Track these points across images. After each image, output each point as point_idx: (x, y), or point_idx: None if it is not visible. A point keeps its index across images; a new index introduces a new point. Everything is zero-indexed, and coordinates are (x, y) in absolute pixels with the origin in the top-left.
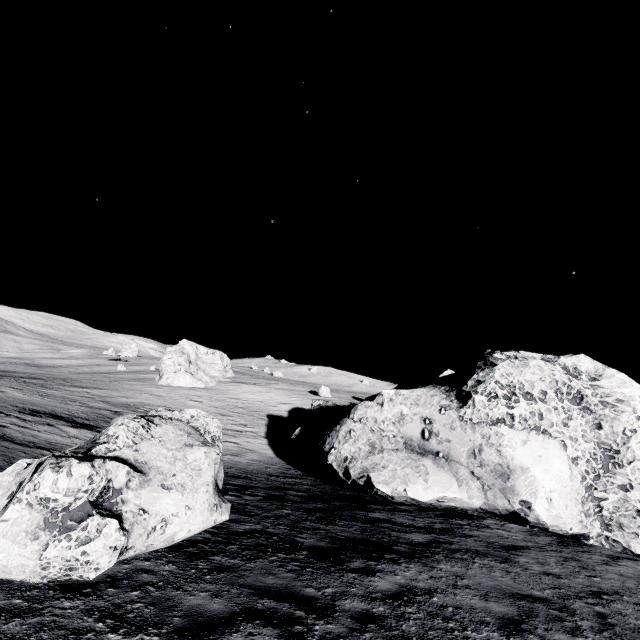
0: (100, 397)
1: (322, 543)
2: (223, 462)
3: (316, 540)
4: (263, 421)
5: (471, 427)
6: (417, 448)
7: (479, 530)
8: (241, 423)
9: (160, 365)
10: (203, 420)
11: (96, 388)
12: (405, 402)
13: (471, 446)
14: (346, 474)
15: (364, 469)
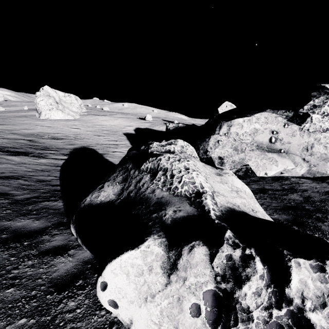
0: (7, 131)
1: (284, 216)
2: None
3: (277, 214)
4: (124, 137)
5: (307, 134)
6: (266, 148)
7: (301, 185)
8: (113, 140)
9: (36, 105)
10: (189, 148)
11: None
12: (258, 121)
13: (305, 145)
14: (221, 166)
15: (236, 162)
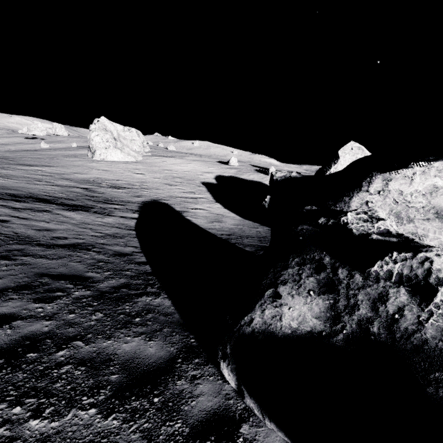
0: (57, 175)
1: None
2: (223, 231)
3: None
4: (203, 188)
5: None
6: None
7: None
8: (189, 191)
9: (89, 142)
10: (393, 223)
11: (44, 166)
12: (440, 175)
13: None
14: None
15: None
